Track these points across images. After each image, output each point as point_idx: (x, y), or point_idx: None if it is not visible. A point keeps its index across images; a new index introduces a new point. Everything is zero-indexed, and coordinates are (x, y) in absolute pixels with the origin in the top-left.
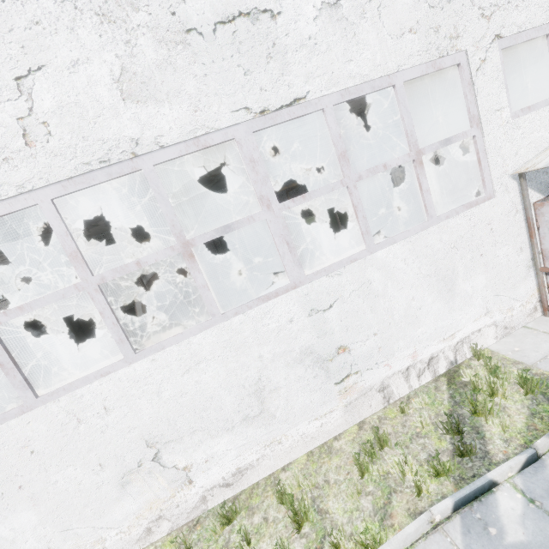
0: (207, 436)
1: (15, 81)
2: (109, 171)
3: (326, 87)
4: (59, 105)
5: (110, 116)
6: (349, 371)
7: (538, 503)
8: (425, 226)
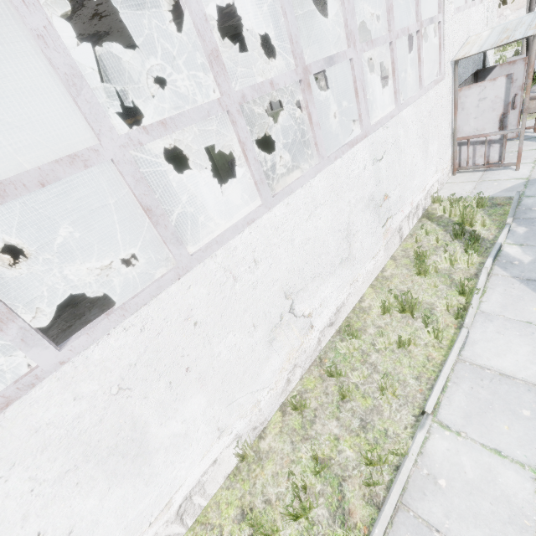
0: (321, 281)
1: None
2: None
3: None
4: None
5: None
6: (388, 215)
7: (525, 245)
8: (420, 95)
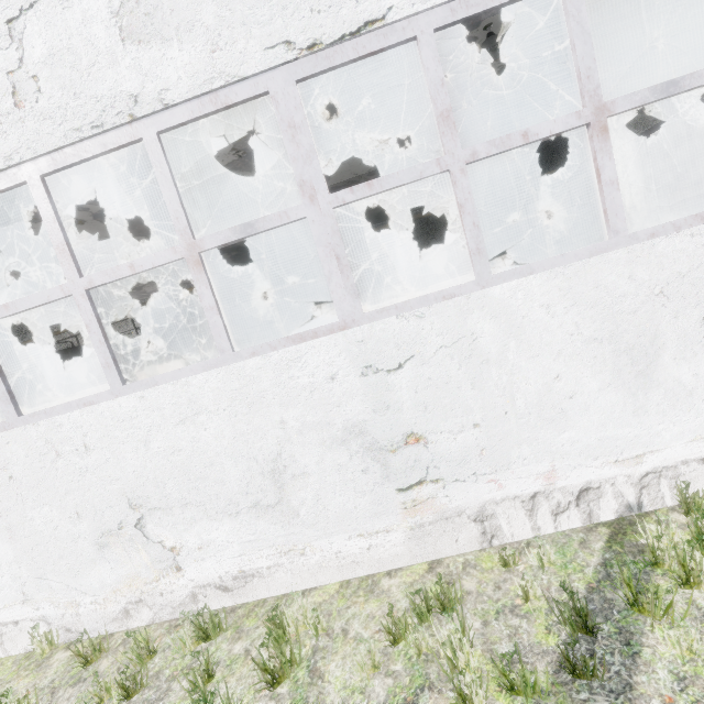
0: (202, 514)
1: (7, 24)
2: (104, 140)
3: None
4: (51, 53)
5: (106, 64)
6: (423, 475)
7: None
8: (599, 250)
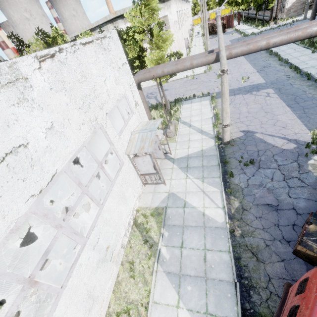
0: None
1: None
2: None
3: (63, 163)
4: None
5: None
6: (112, 252)
7: (167, 246)
8: (112, 186)
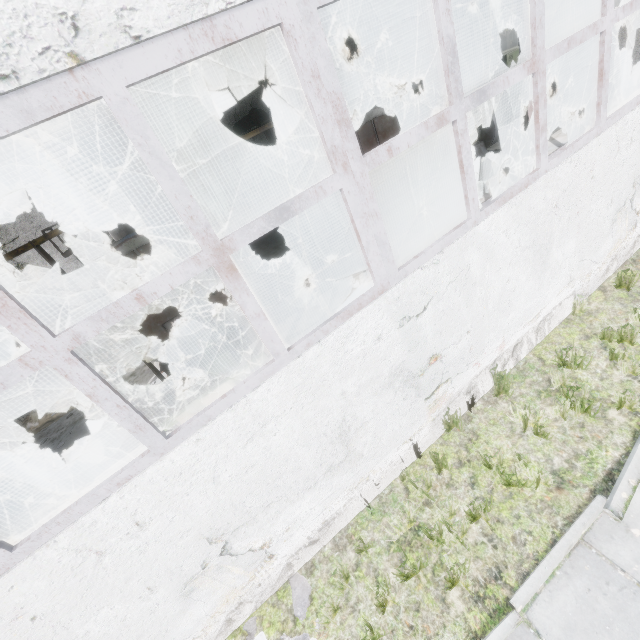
0: None
1: None
2: None
3: None
4: None
5: None
6: None
7: None
8: None
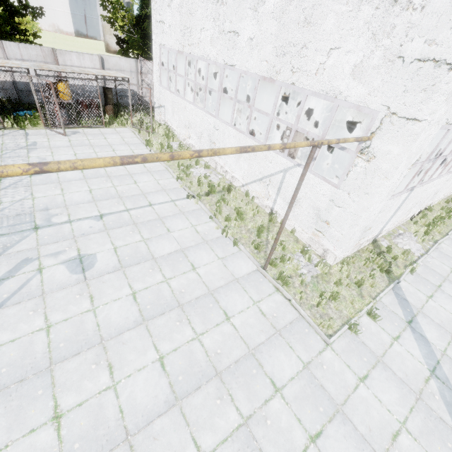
0: None
1: None
2: None
3: None
4: None
5: None
6: None
7: None
8: None
